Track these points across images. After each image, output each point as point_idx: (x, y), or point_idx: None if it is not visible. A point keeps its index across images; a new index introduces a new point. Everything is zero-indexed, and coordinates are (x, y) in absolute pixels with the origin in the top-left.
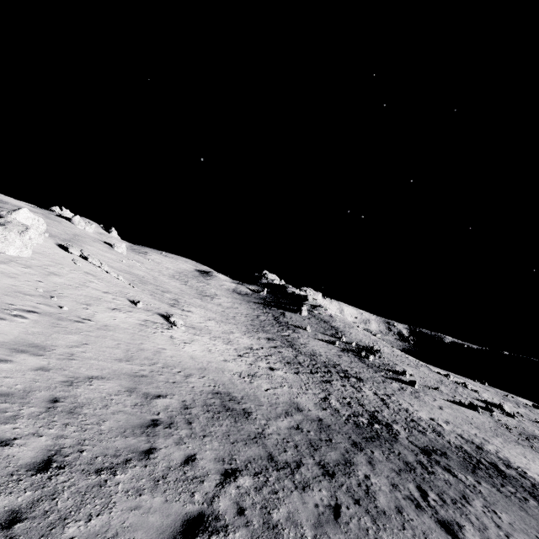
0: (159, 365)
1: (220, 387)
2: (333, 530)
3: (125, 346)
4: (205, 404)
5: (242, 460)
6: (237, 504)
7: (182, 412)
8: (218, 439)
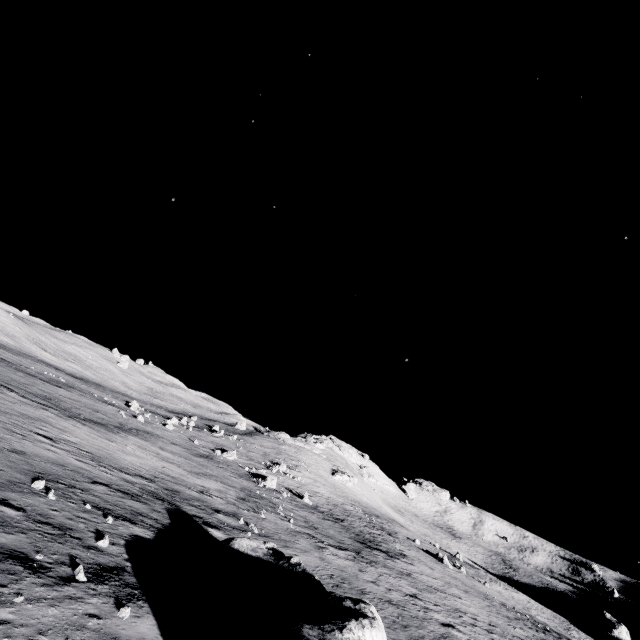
0: None
1: None
2: None
3: None
4: None
5: None
6: None
7: None
8: None
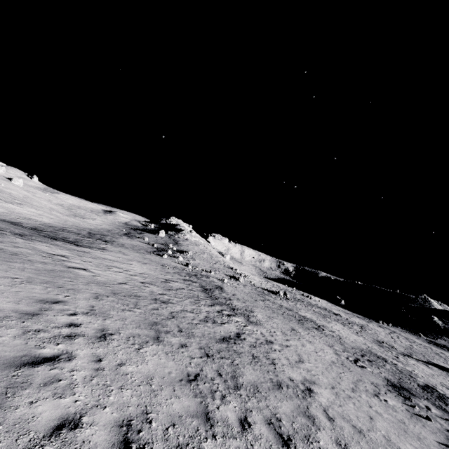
0: None
1: None
2: None
3: None
4: None
5: None
6: None
7: None
8: None
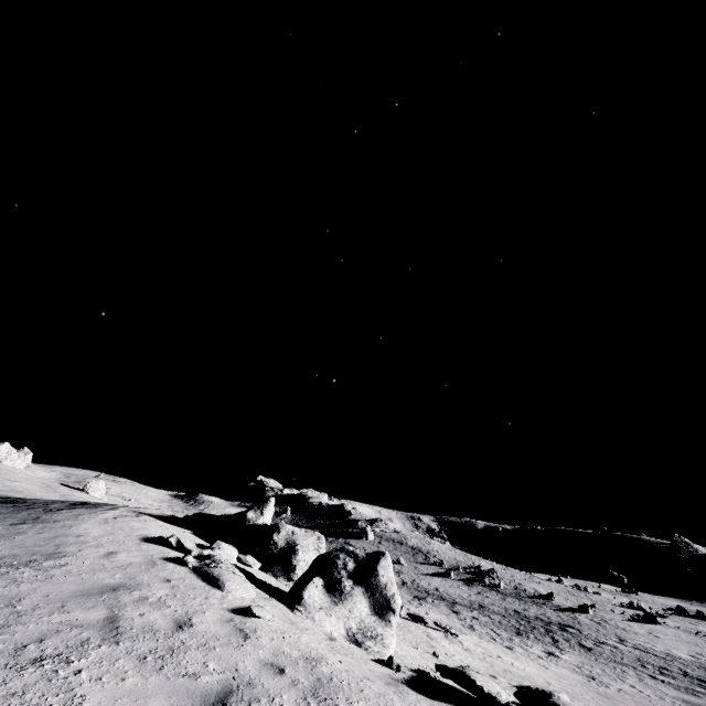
0: None
1: None
2: None
3: (578, 703)
4: None
5: None
6: None
7: None
8: None
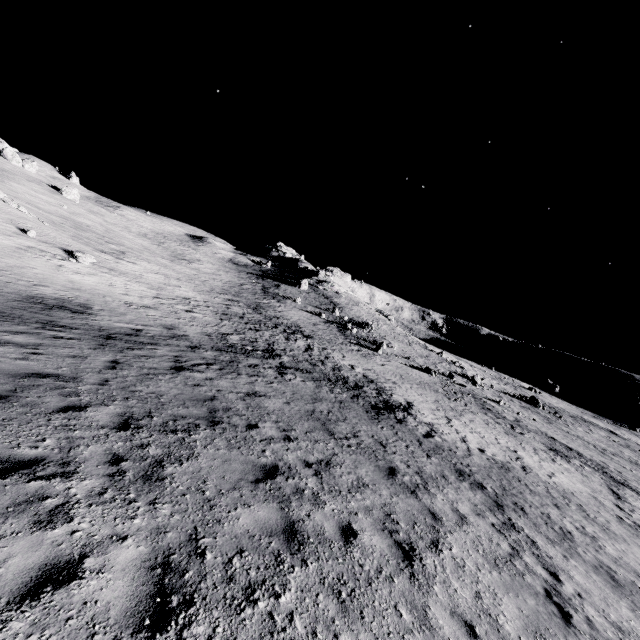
0: (6, 273)
1: (78, 300)
2: (29, 336)
3: None
4: (29, 297)
5: (4, 311)
6: None
7: None
8: None
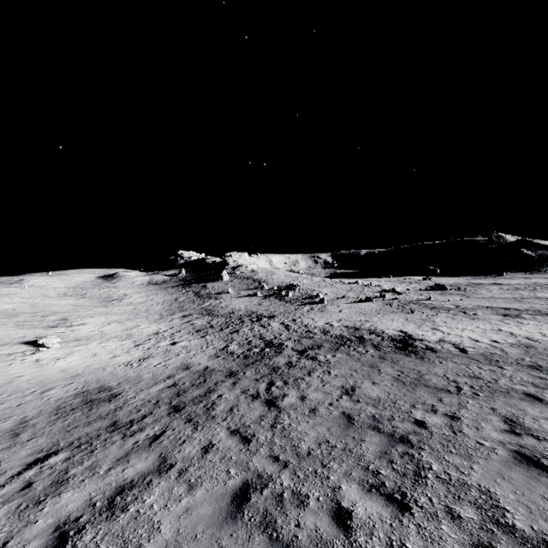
0: (3, 396)
1: (91, 385)
2: (138, 455)
3: None
4: (56, 409)
5: (69, 441)
6: (27, 482)
7: (13, 429)
8: (50, 435)
